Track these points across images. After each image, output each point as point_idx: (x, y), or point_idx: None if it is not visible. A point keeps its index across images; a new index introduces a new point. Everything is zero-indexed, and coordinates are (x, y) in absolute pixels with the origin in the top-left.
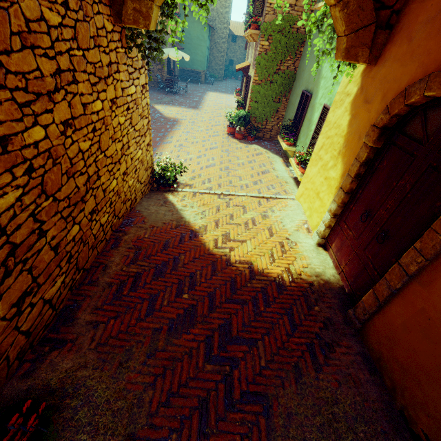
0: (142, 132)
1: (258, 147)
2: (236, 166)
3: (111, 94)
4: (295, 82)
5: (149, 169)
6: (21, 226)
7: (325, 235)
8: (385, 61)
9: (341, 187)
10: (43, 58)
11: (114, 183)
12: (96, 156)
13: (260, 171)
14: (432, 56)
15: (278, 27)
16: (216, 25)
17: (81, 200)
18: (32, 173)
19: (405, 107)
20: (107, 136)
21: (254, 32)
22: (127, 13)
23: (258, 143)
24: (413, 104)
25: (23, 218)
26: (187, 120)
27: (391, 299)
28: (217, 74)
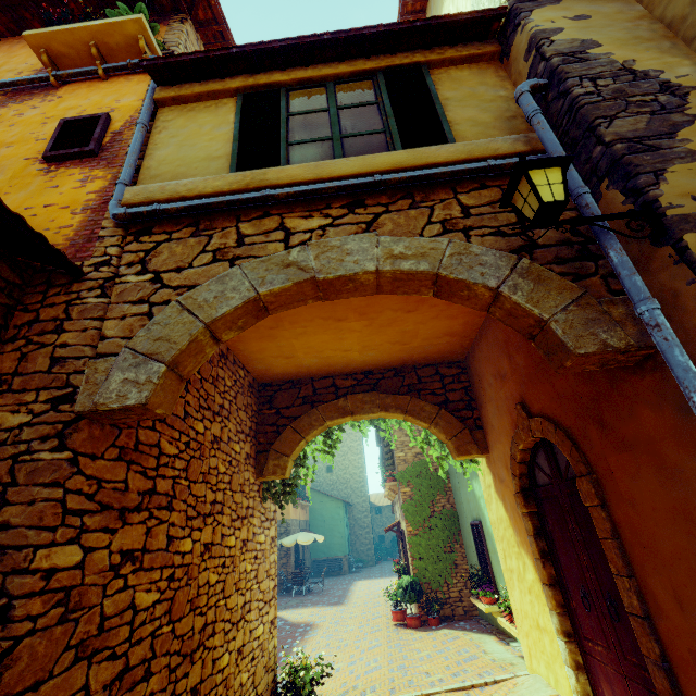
0: (267, 598)
1: (449, 631)
2: (417, 660)
3: (244, 535)
4: (460, 519)
5: (270, 671)
6: (141, 642)
7: (587, 692)
8: (492, 447)
9: (541, 581)
10: (210, 491)
11: (225, 658)
12: (218, 599)
13: (460, 659)
14: (508, 428)
15: (414, 472)
16: (353, 501)
17: (190, 656)
18: (171, 582)
19: (520, 465)
20: (233, 579)
21: (392, 484)
22: (268, 469)
23: (448, 626)
24: (523, 460)
25: (147, 631)
26: (328, 621)
27: (680, 690)
28: (365, 556)
